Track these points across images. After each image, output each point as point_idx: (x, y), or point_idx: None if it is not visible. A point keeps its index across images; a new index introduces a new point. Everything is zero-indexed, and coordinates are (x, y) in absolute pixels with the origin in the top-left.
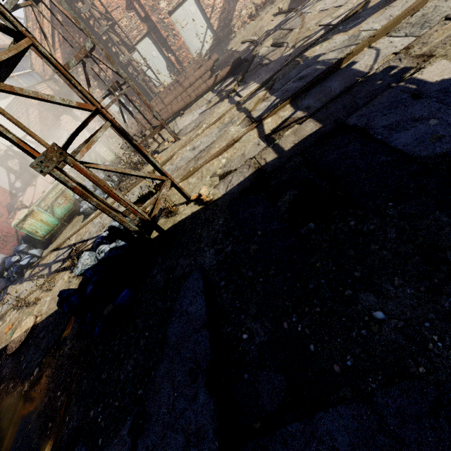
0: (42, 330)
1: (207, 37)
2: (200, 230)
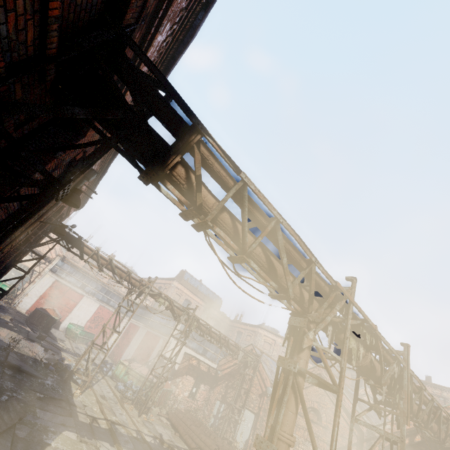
0: None
1: None
2: (61, 386)
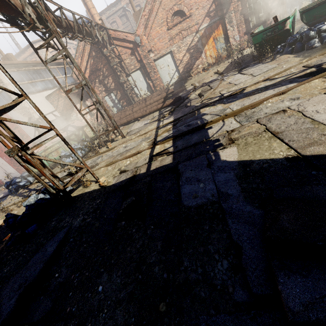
0: (1, 230)
1: (175, 76)
2: (87, 203)
